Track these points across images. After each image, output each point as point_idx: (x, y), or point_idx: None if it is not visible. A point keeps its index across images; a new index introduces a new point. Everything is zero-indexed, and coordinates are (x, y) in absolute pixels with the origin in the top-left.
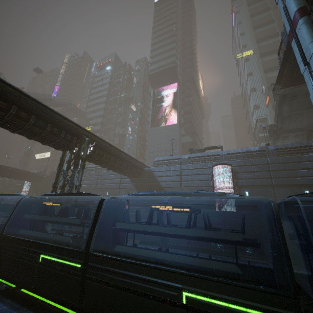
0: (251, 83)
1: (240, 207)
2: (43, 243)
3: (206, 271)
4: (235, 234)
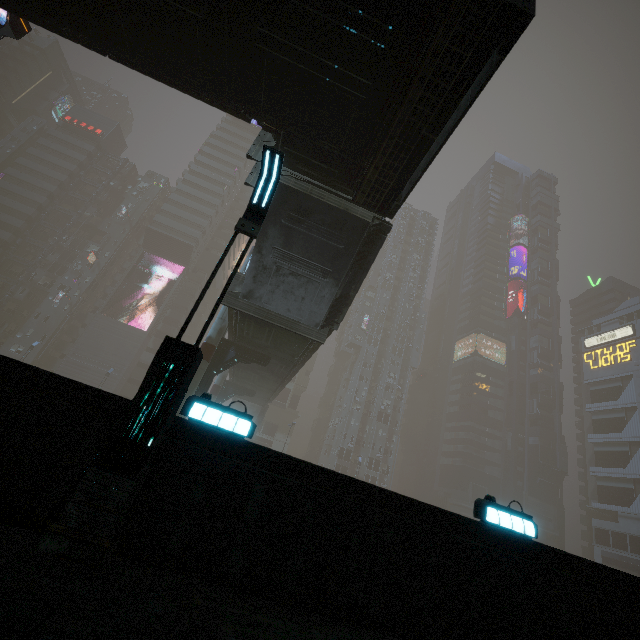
0: None
1: None
2: None
3: None
4: None
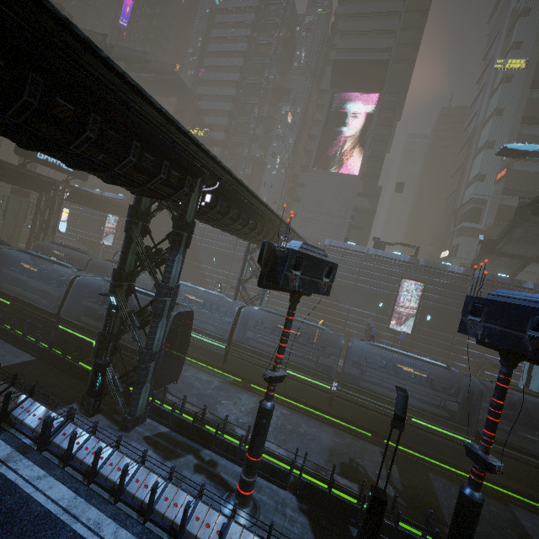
0: (493, 130)
1: (416, 330)
2: (288, 362)
3: (425, 410)
4: (453, 398)
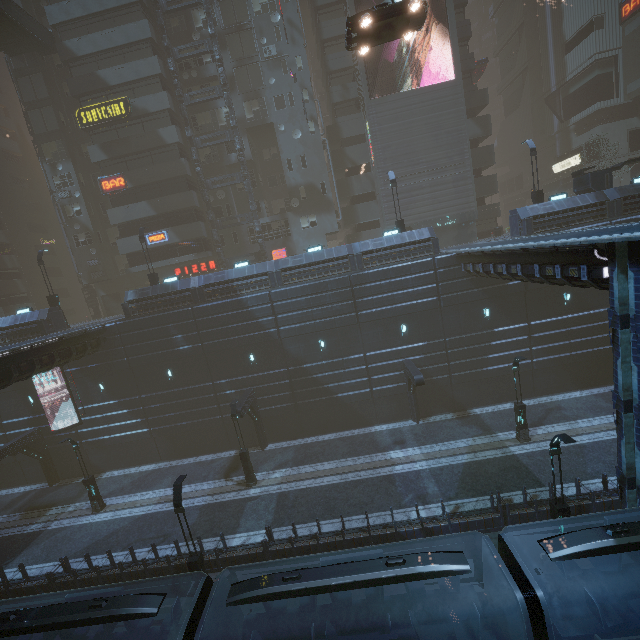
0: None
1: None
2: None
3: None
4: None
